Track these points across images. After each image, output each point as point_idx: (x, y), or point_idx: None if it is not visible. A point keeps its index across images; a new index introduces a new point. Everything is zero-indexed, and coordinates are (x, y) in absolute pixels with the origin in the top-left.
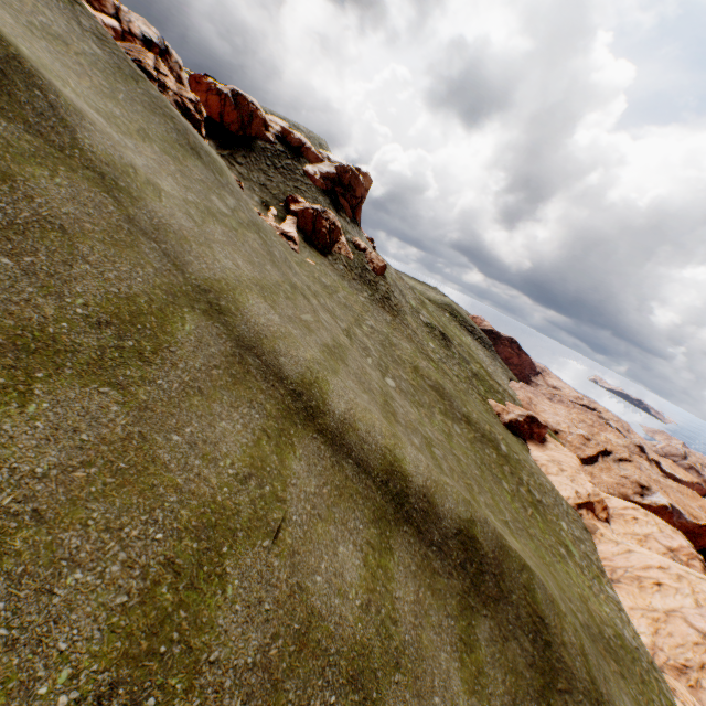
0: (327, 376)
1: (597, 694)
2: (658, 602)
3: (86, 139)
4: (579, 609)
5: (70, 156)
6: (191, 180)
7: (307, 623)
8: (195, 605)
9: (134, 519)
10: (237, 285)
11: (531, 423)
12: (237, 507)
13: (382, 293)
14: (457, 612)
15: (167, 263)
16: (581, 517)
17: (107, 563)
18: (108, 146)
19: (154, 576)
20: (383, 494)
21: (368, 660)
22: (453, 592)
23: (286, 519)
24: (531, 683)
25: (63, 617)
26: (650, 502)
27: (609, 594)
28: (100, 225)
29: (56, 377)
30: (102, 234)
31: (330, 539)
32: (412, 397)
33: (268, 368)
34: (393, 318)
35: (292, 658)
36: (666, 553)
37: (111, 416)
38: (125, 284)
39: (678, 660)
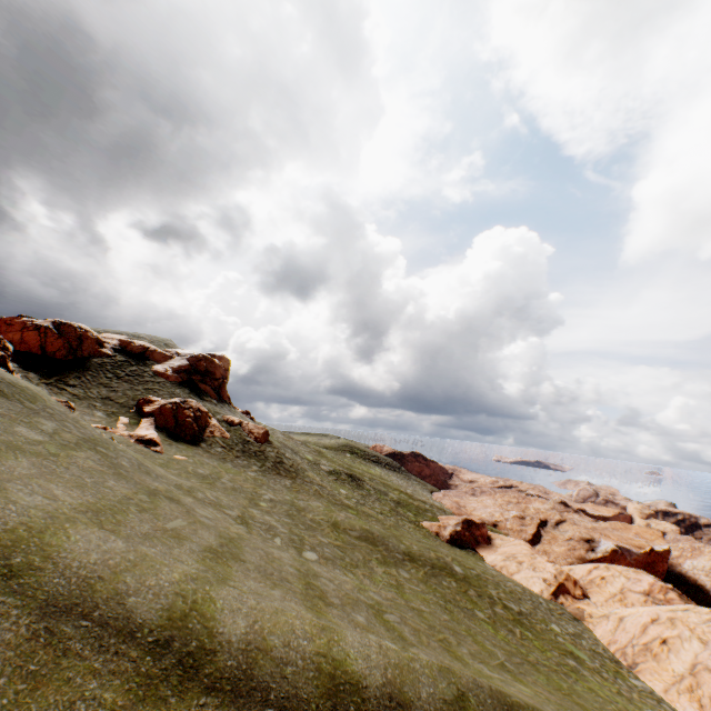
0: (210, 592)
1: None
2: (678, 665)
3: None
4: None
5: None
6: None
7: None
8: None
9: None
10: (49, 523)
11: (469, 527)
12: None
13: (273, 460)
14: None
15: None
16: (564, 606)
17: None
18: None
19: None
20: None
21: None
22: None
23: None
24: None
25: None
26: (602, 552)
27: (638, 687)
28: None
29: None
30: None
31: None
32: (341, 561)
33: (106, 627)
34: (293, 480)
35: None
36: (646, 599)
37: None
38: None
39: None
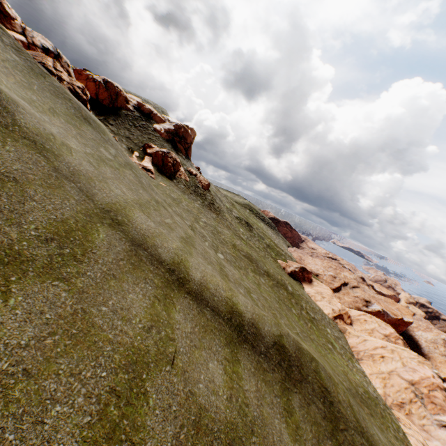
0: (187, 257)
1: (361, 428)
2: (383, 368)
3: (22, 119)
4: (344, 379)
5: (12, 131)
6: (86, 139)
7: (199, 415)
8: (132, 415)
9: (86, 365)
10: (126, 205)
11: (303, 271)
12: (147, 348)
13: (209, 201)
14: (280, 393)
15: (82, 195)
16: (337, 324)
17: (75, 397)
18: (36, 122)
19: (105, 400)
20: (229, 327)
21: (236, 431)
22: (277, 381)
23: (176, 351)
24: (325, 428)
25: (52, 437)
26: (371, 309)
27: (358, 367)
28: (38, 175)
29: (24, 279)
30: (40, 181)
31: (203, 360)
32: (234, 264)
33: (152, 257)
34: (217, 215)
35: (193, 438)
36: (384, 338)
37: (63, 300)
38: (59, 212)
39: (398, 400)
